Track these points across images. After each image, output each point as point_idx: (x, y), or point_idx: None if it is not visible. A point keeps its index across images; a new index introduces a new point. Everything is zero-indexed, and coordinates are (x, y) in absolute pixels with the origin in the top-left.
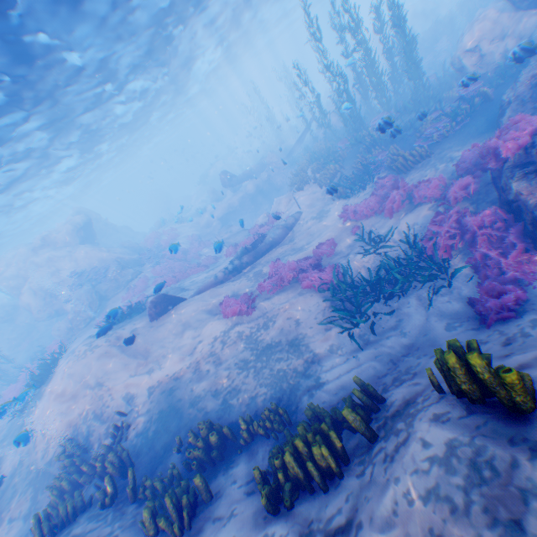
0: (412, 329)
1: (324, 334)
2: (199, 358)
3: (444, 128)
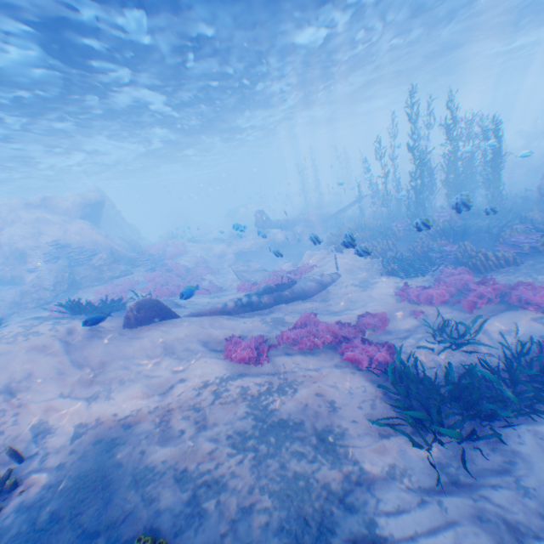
0: (543, 490)
1: (377, 440)
2: (173, 406)
3: (537, 241)
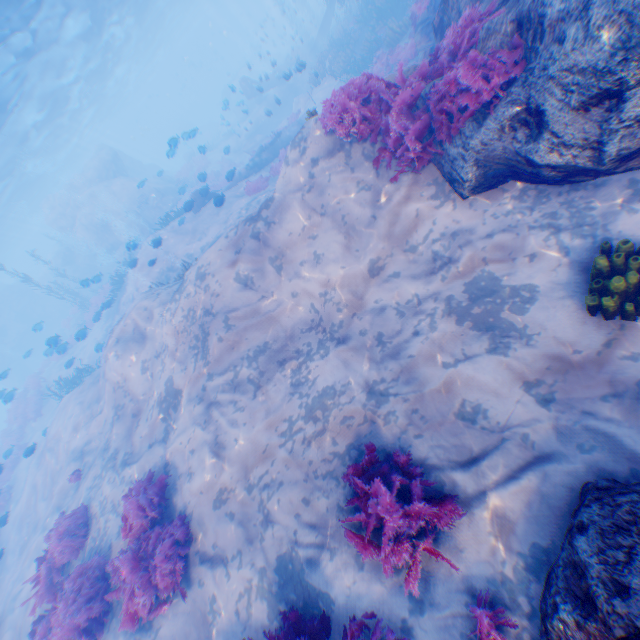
0: None
1: None
2: (232, 223)
3: None
